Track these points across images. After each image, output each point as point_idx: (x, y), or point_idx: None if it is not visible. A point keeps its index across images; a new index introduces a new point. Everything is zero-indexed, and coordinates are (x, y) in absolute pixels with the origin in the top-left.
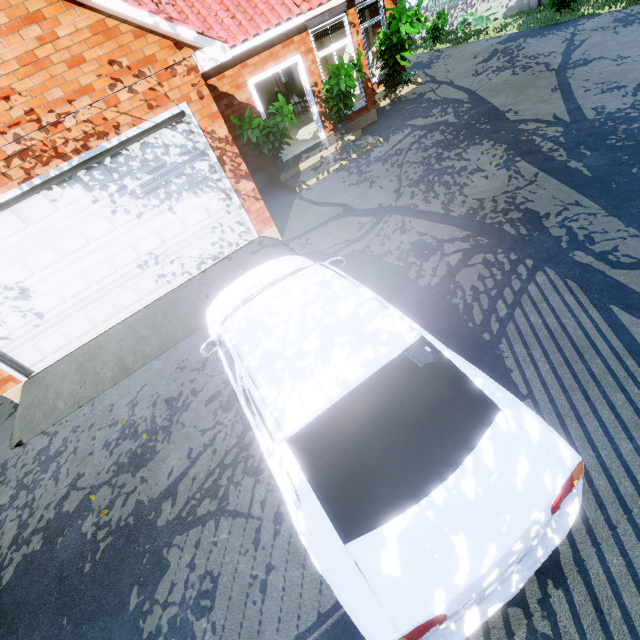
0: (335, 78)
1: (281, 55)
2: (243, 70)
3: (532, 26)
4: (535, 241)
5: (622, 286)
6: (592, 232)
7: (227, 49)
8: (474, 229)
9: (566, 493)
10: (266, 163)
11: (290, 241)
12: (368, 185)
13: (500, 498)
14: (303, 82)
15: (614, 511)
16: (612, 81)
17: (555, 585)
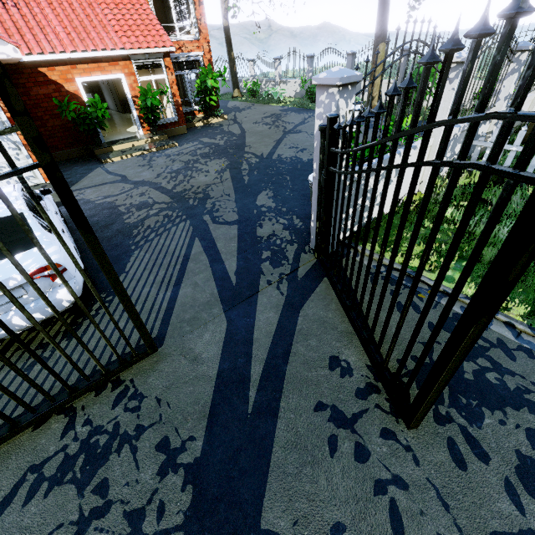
0: (143, 96)
1: (108, 70)
2: (73, 70)
3: (300, 106)
4: (196, 208)
5: (209, 230)
6: (221, 207)
7: (19, 51)
8: (176, 199)
9: (40, 272)
10: (88, 139)
11: (73, 191)
12: (147, 168)
13: (5, 271)
14: (126, 92)
15: (118, 312)
16: (297, 144)
17: (67, 340)
